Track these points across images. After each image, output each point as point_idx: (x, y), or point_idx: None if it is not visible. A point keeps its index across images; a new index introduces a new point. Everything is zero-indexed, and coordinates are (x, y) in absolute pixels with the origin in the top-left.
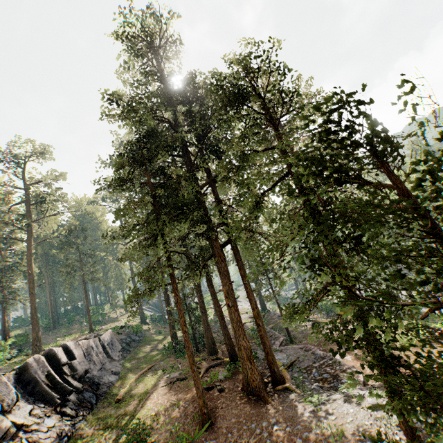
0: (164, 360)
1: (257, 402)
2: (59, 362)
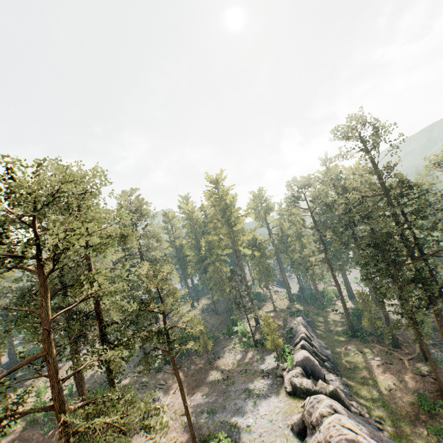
0: (351, 343)
1: None
2: (310, 344)
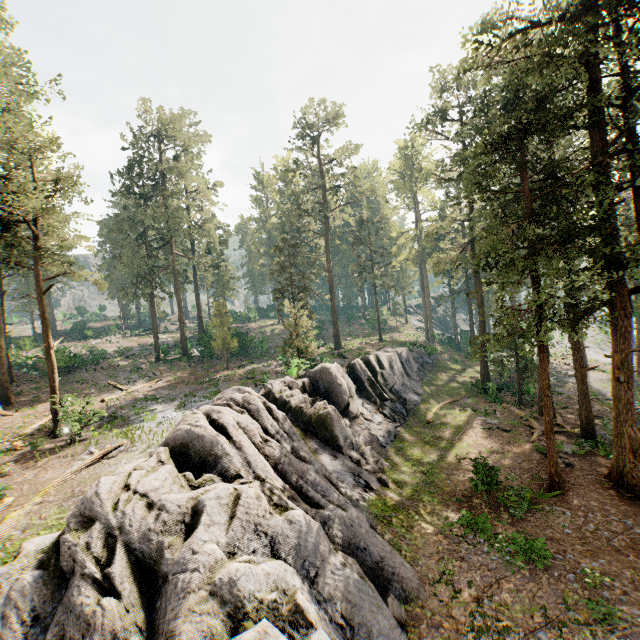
0: (470, 399)
1: (631, 501)
2: (374, 370)
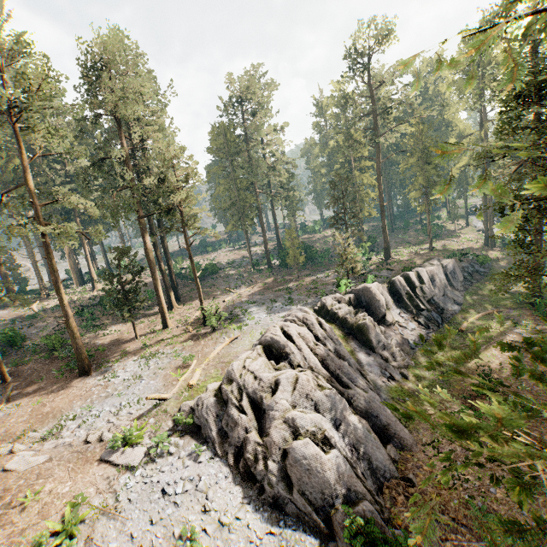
0: (515, 310)
1: None
2: (413, 285)
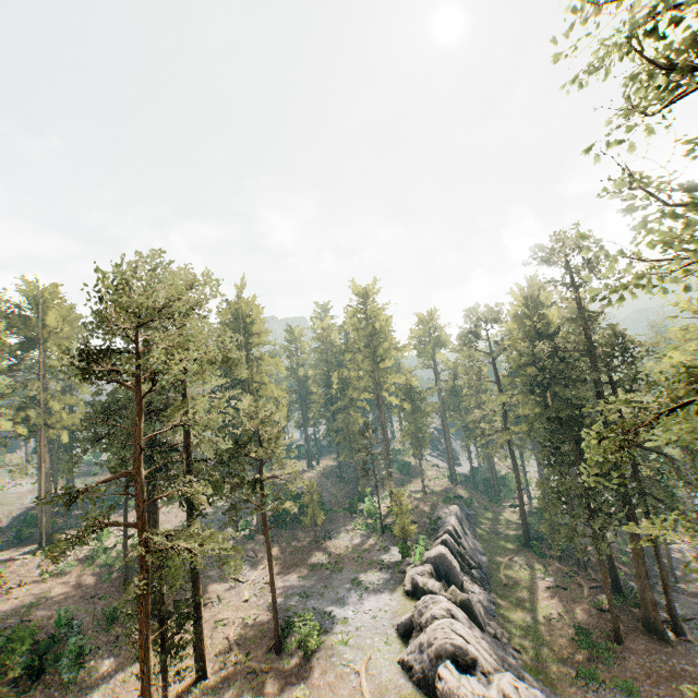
0: (520, 554)
1: (659, 641)
2: (457, 541)
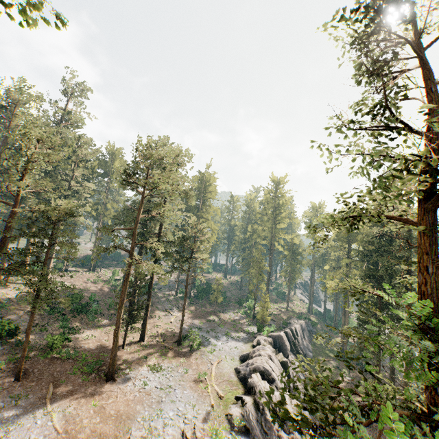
0: (336, 361)
1: None
2: (294, 336)
